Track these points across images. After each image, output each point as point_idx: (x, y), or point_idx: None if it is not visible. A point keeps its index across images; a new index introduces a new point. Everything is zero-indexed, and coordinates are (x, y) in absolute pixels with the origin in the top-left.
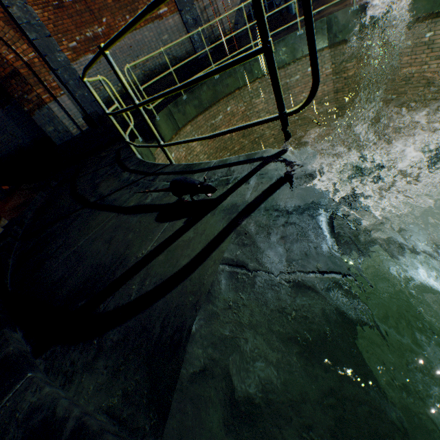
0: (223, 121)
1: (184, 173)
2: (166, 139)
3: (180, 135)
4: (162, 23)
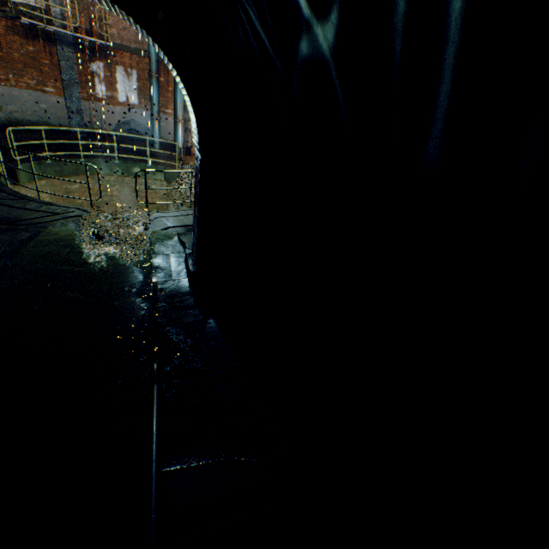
0: (79, 190)
1: (48, 204)
2: (22, 183)
3: (34, 184)
4: (45, 96)
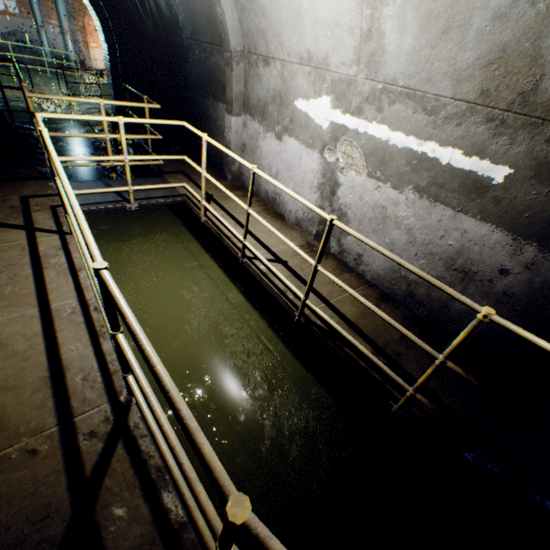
0: None
1: None
2: None
3: None
4: None
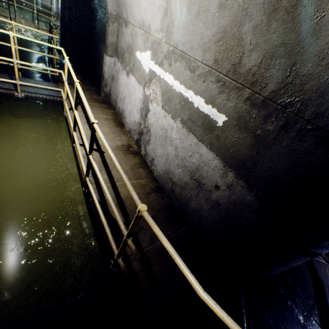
0: None
1: None
2: None
3: None
4: None
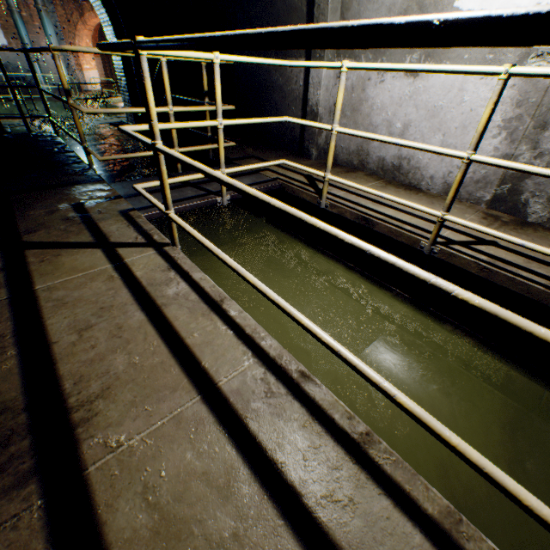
0: None
1: None
2: None
3: None
4: None
